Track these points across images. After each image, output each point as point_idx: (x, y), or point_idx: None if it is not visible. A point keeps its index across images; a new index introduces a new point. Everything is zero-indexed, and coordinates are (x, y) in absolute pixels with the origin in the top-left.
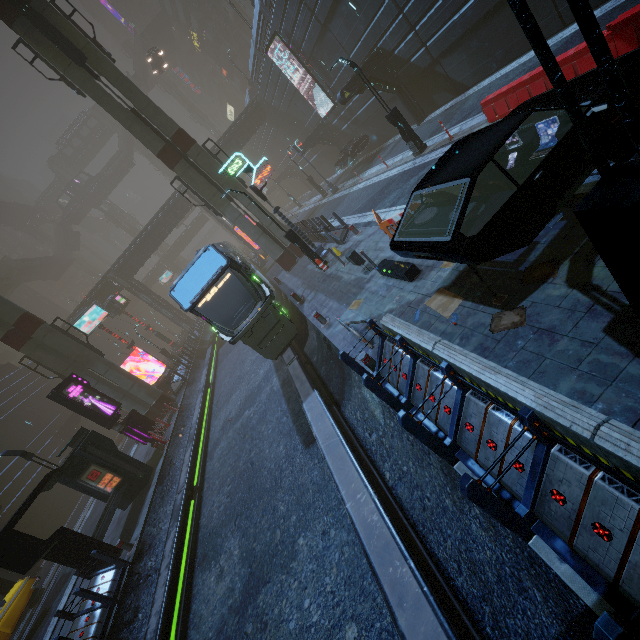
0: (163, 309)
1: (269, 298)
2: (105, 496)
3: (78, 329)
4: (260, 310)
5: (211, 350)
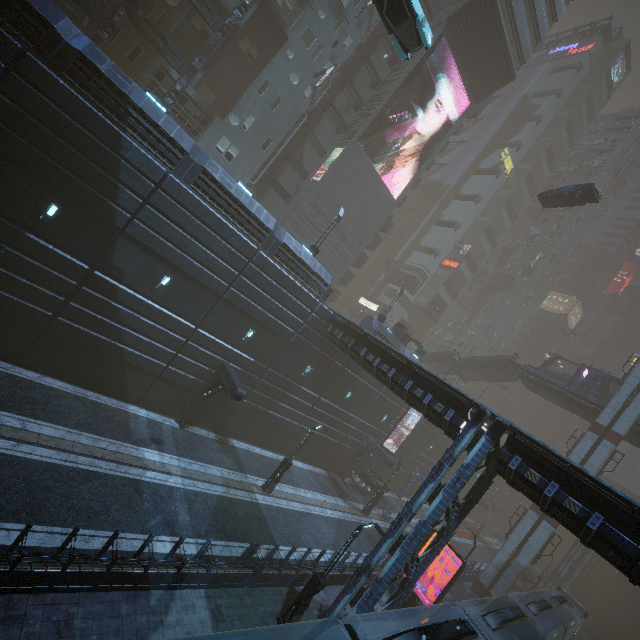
0: None
1: None
2: None
3: None
4: None
5: None
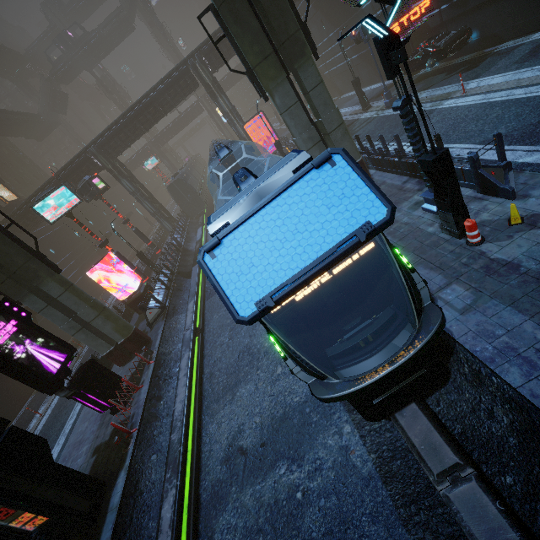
0: (145, 201)
1: (442, 321)
2: (21, 538)
3: (23, 228)
4: (419, 349)
5: (198, 272)
